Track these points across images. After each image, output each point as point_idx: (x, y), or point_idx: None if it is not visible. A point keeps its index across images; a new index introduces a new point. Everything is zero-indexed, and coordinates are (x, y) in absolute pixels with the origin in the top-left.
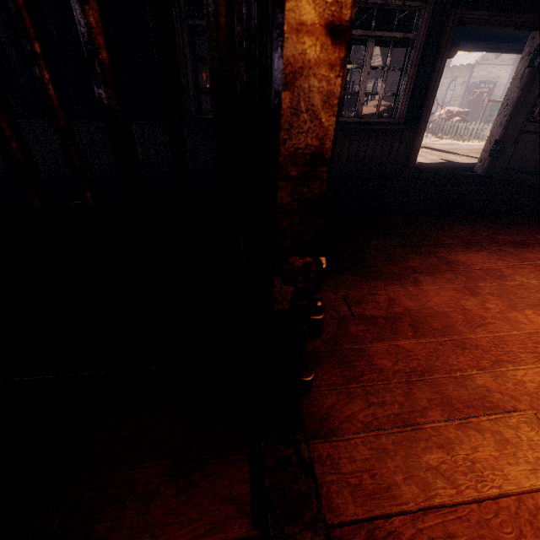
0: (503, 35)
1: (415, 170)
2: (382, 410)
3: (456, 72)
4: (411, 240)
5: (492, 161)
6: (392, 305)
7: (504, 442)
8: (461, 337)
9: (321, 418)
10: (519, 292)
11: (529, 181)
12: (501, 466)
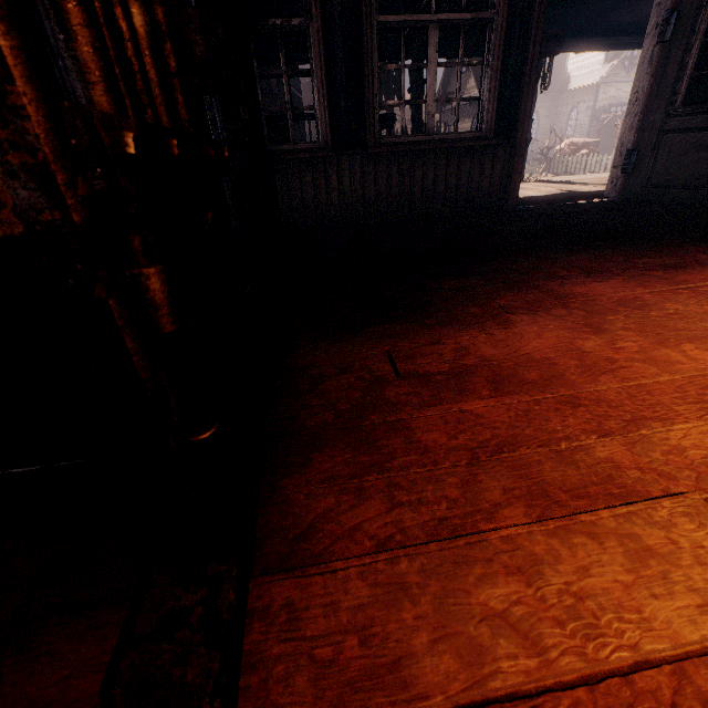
0: (624, 26)
1: (522, 203)
2: (415, 513)
3: (576, 96)
4: (505, 275)
5: (627, 179)
6: (463, 355)
7: (644, 554)
8: (573, 389)
9: (297, 534)
10: (671, 322)
11: (682, 198)
12: (637, 601)
